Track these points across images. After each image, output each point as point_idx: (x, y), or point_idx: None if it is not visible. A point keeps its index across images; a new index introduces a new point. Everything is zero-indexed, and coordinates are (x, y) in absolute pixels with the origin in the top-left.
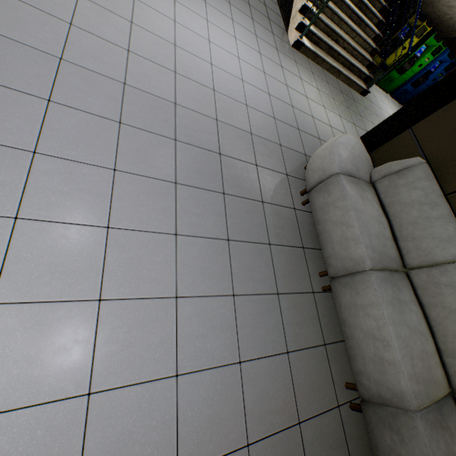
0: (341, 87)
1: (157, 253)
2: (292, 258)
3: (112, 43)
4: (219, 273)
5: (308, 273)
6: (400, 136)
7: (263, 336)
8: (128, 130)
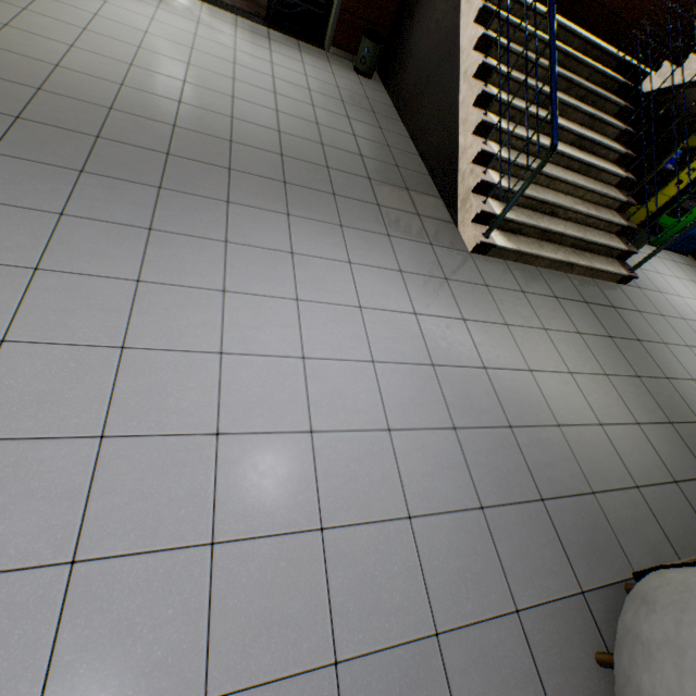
0: (582, 290)
1: None
2: None
3: (21, 569)
4: None
5: None
6: None
7: None
8: None
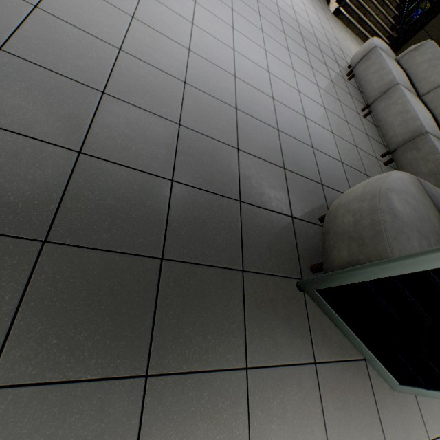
0: None
1: (282, 51)
2: (345, 95)
3: None
4: (309, 75)
5: (354, 106)
6: (416, 36)
7: (334, 109)
8: (261, 5)
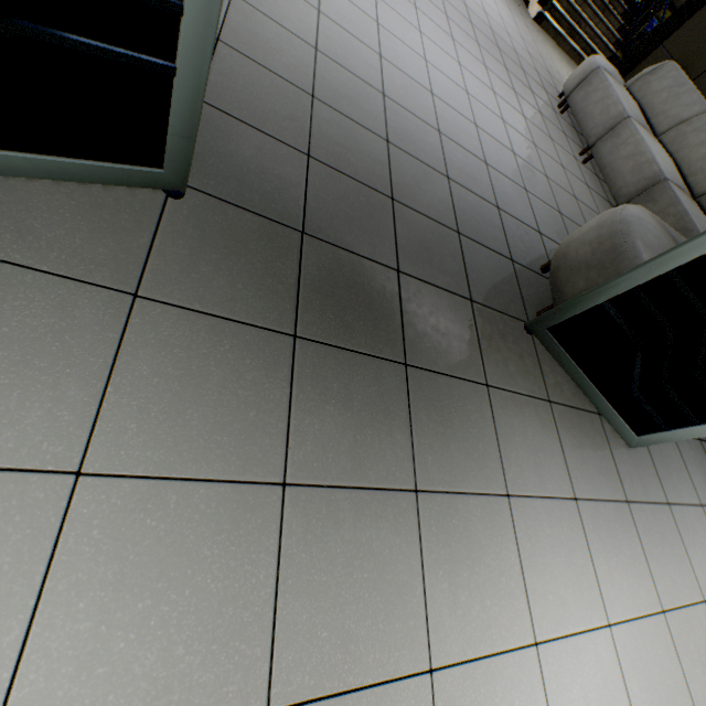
0: None
1: (478, 67)
2: (557, 133)
3: None
4: (513, 101)
5: (570, 148)
6: (652, 55)
7: (546, 148)
8: (446, 3)
